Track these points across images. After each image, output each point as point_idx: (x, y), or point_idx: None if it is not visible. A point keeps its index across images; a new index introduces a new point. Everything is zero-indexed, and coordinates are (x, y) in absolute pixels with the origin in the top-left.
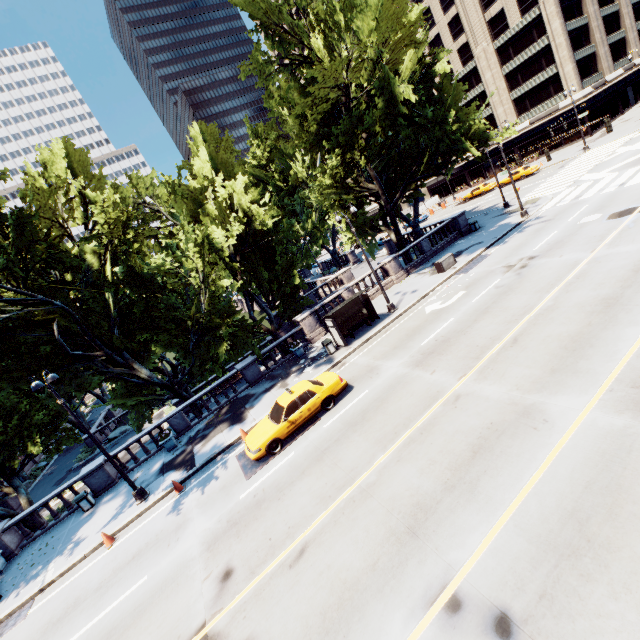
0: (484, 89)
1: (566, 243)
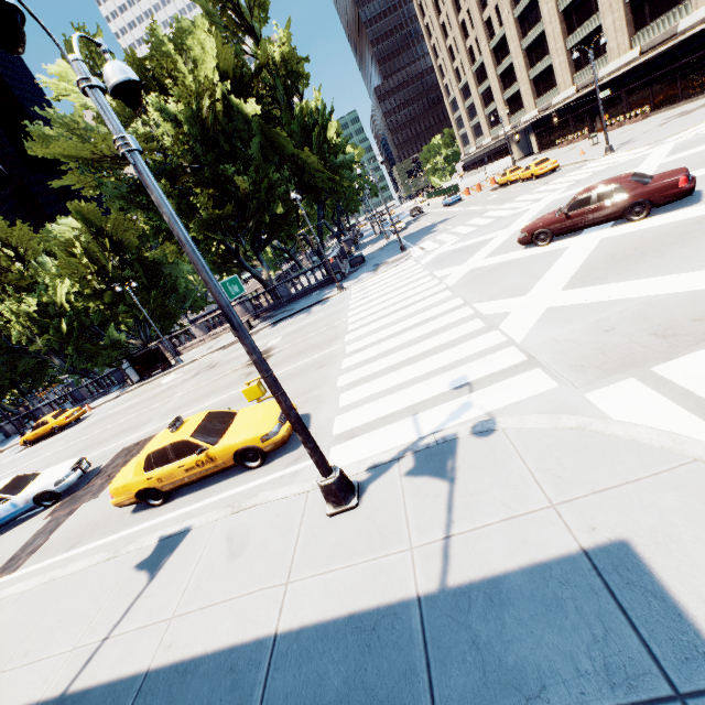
0: None
1: (223, 366)
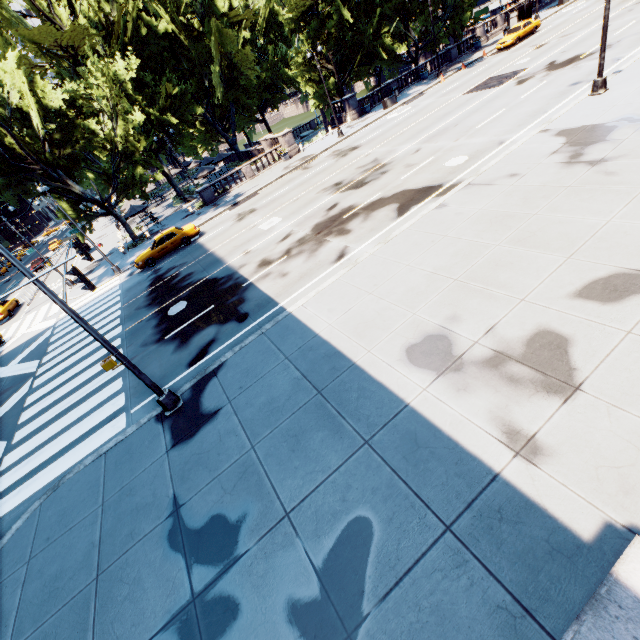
0: None
1: None
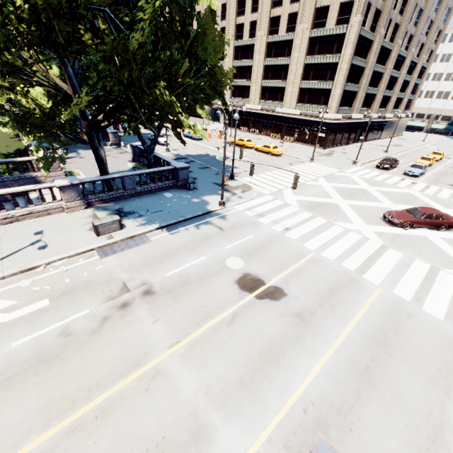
0: (289, 64)
1: (185, 294)
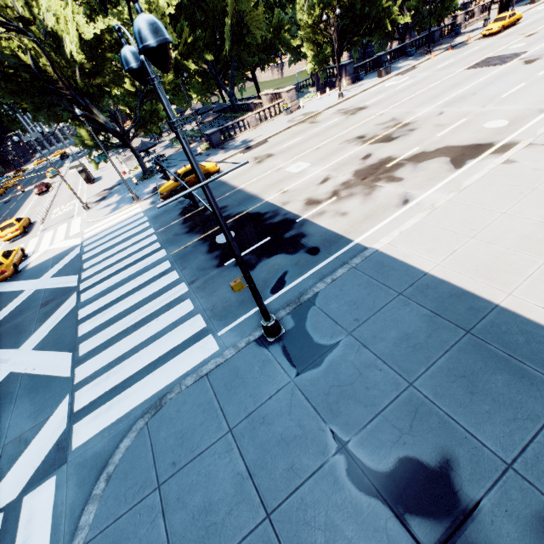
0: None
1: None
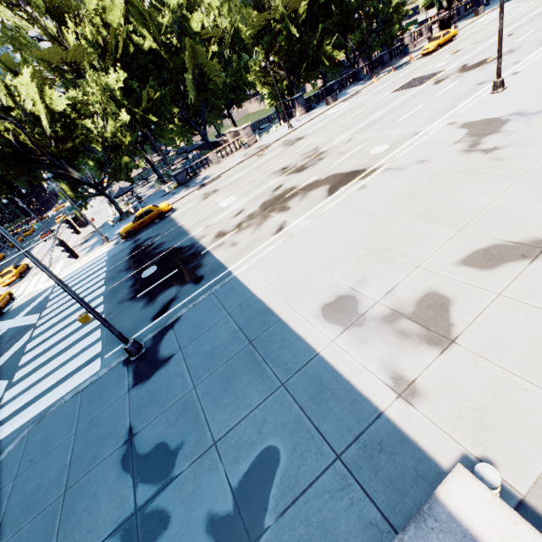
0: None
1: None
